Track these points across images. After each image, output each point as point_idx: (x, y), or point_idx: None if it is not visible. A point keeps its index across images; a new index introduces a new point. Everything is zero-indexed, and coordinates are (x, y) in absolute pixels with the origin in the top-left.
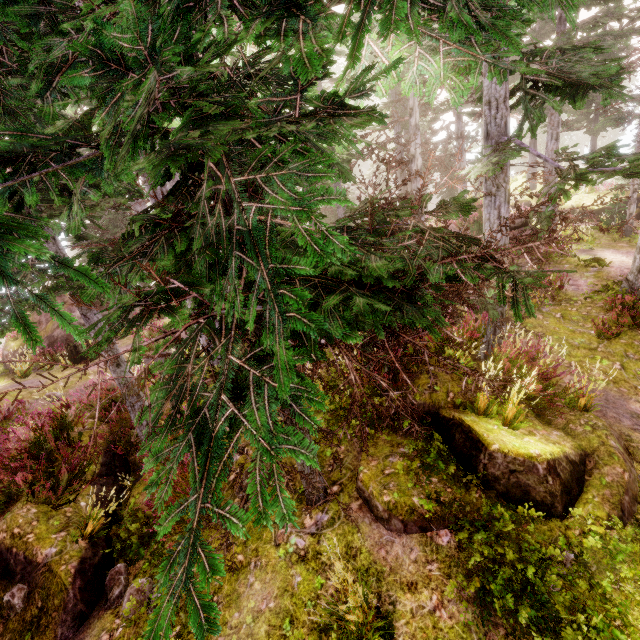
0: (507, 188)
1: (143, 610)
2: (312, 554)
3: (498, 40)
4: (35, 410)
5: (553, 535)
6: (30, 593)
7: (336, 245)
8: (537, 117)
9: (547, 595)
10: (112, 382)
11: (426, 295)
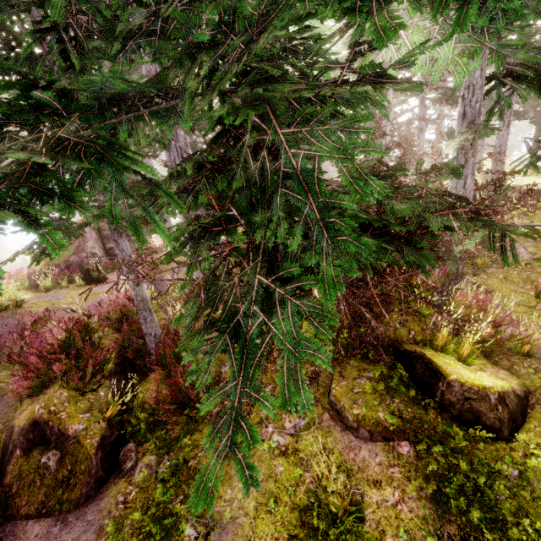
0: (475, 162)
1: (153, 480)
2: (291, 450)
3: (508, 29)
4: (58, 318)
5: (499, 454)
6: (62, 458)
7: (373, 188)
8: (506, 103)
9: (493, 502)
10: (124, 300)
11: (422, 240)
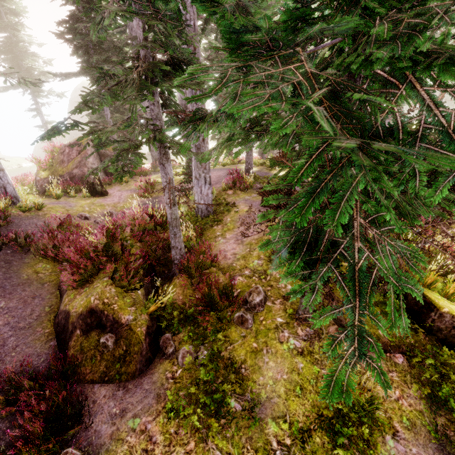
0: None
1: (197, 364)
2: (307, 352)
3: None
4: (78, 223)
5: None
6: (117, 340)
7: None
8: None
9: None
10: (145, 215)
11: None
